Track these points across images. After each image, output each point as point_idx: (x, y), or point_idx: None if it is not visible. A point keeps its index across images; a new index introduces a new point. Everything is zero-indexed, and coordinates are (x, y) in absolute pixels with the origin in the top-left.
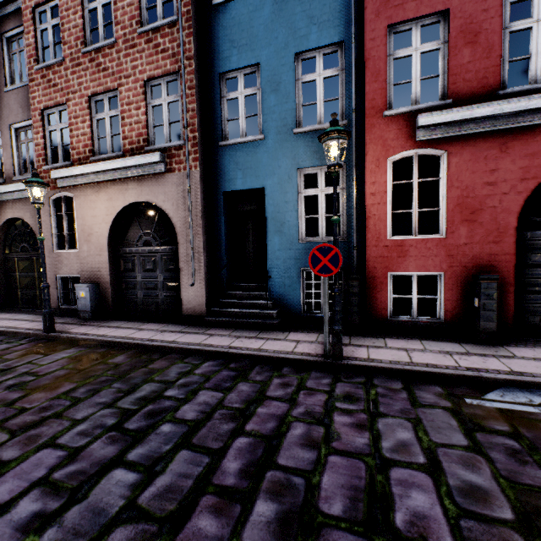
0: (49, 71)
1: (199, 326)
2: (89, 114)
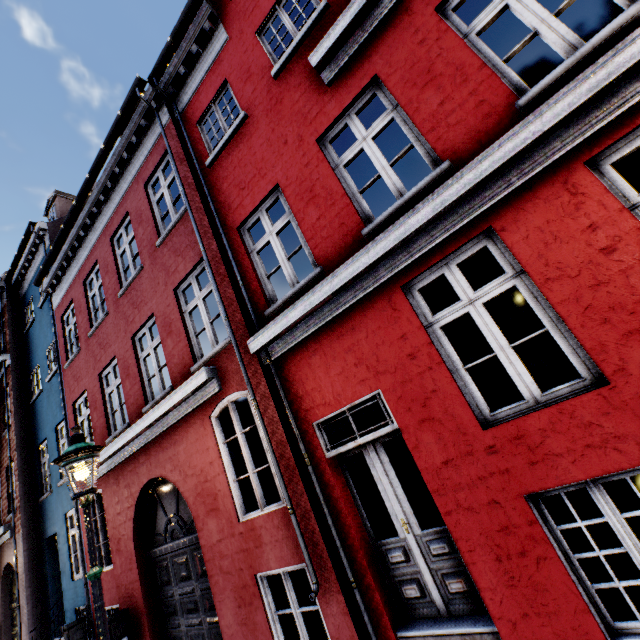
0: None
1: None
2: None
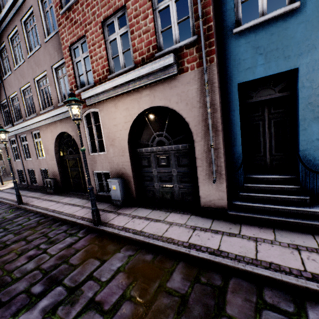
0: (70, 12)
1: (225, 221)
2: (103, 38)
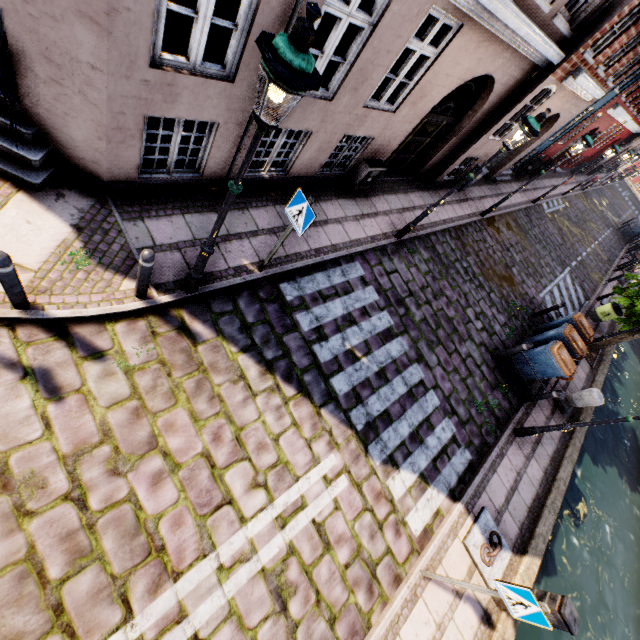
0: None
1: (495, 186)
2: None
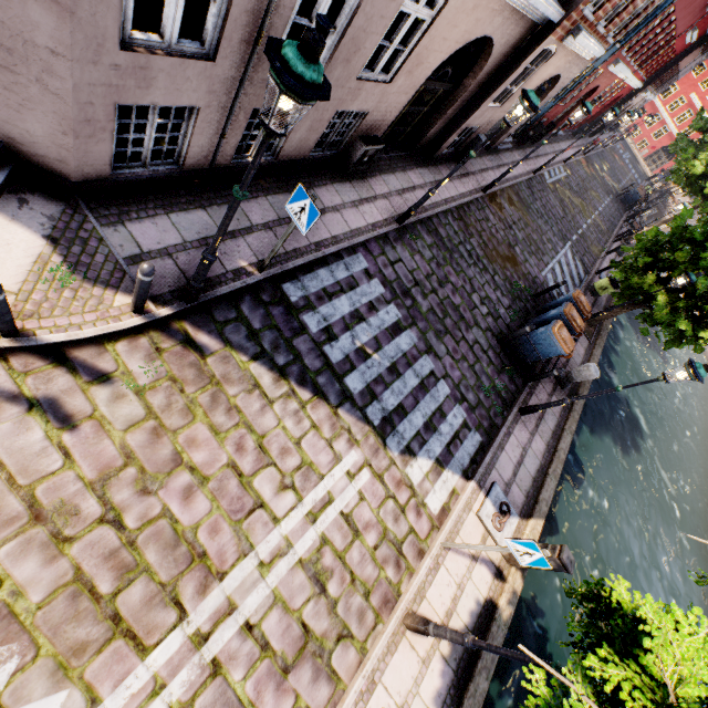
0: None
1: (496, 156)
2: None
